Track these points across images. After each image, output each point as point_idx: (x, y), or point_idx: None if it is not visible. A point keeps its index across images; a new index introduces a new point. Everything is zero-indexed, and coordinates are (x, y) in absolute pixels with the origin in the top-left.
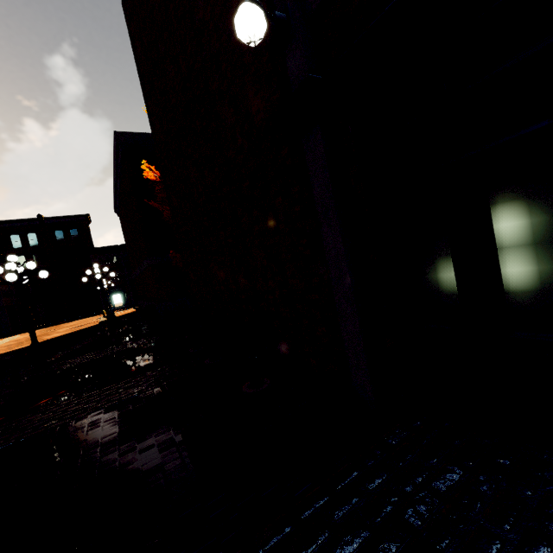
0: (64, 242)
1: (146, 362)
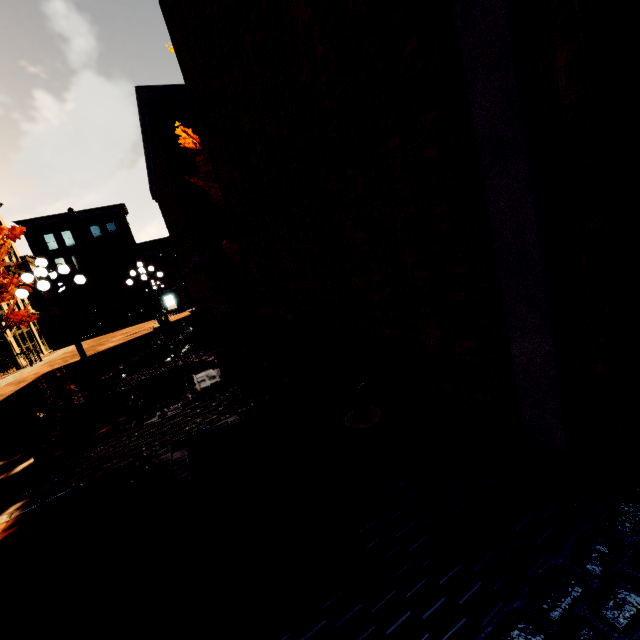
0: (102, 239)
1: (212, 380)
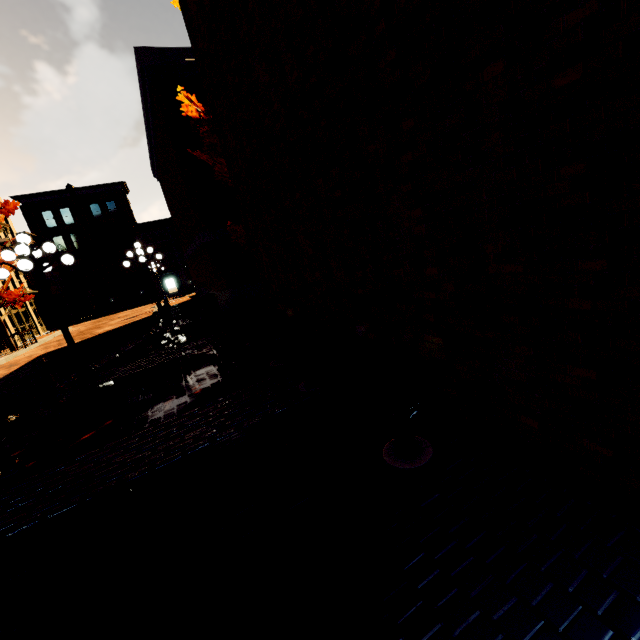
0: (102, 218)
1: (213, 379)
